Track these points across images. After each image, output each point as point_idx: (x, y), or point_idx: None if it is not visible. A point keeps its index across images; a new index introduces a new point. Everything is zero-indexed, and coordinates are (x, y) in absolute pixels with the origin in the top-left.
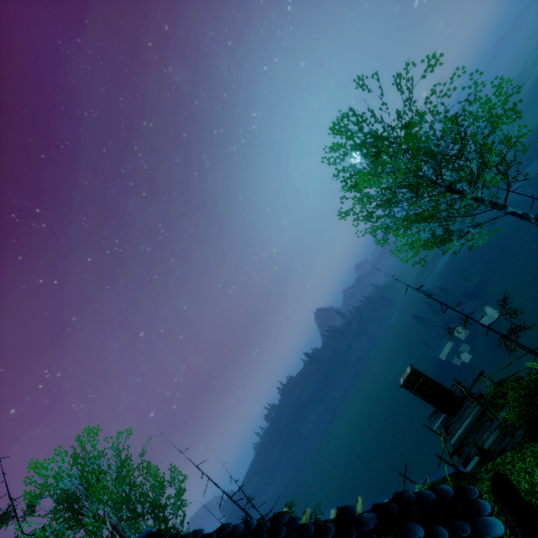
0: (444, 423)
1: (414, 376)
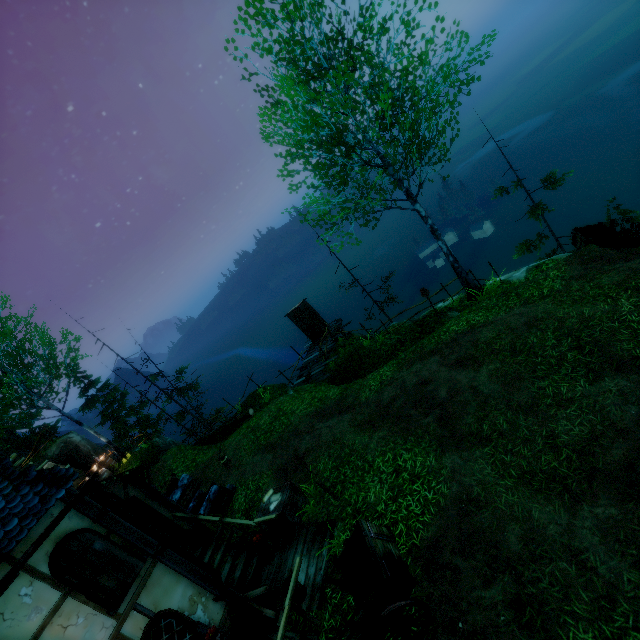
0: (311, 346)
1: (299, 311)
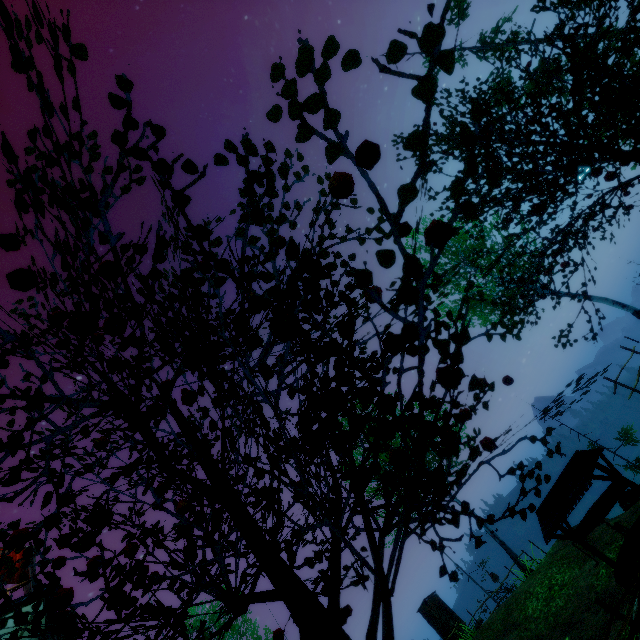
0: None
1: (426, 605)
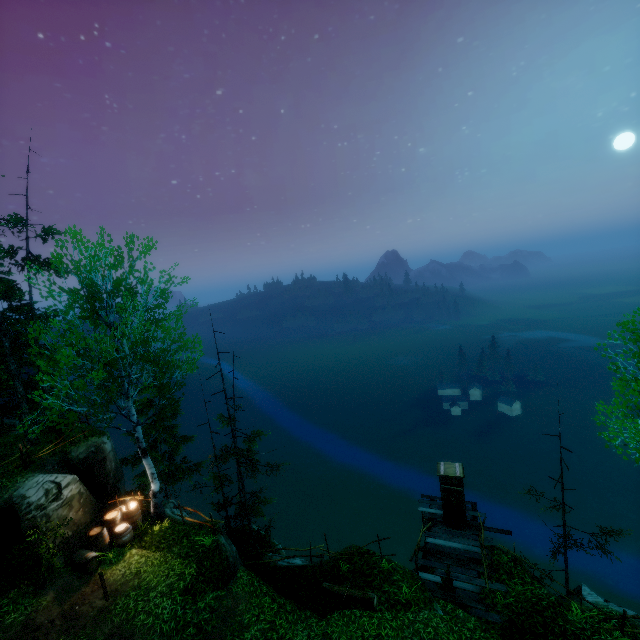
0: (433, 517)
1: (458, 480)
